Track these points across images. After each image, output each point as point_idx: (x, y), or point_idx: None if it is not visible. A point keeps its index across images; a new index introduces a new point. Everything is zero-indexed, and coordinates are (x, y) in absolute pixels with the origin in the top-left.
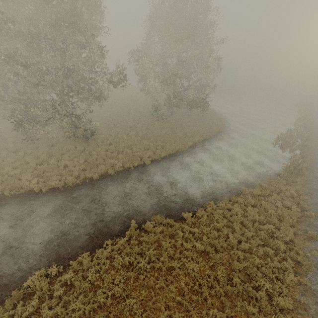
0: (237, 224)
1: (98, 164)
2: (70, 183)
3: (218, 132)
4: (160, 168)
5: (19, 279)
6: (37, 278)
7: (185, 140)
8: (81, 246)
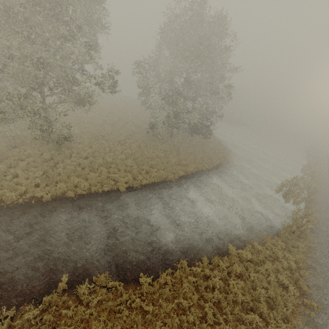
0: (211, 305)
1: (58, 181)
2: (8, 201)
3: (217, 165)
4: (136, 199)
5: None
6: None
7: (176, 168)
8: None
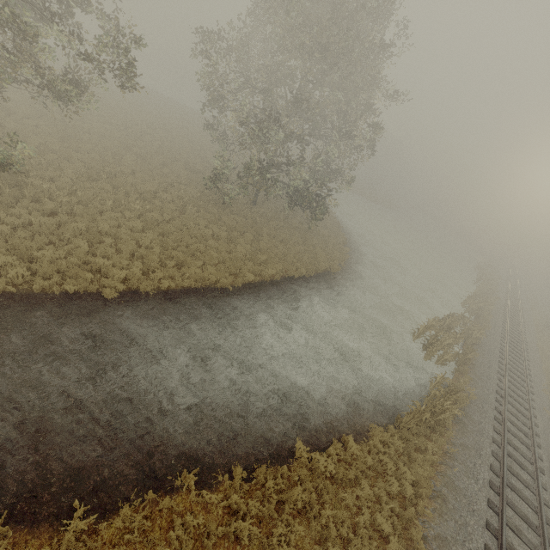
0: None
1: None
2: None
3: (325, 271)
4: (135, 319)
5: None
6: None
7: (243, 266)
8: None
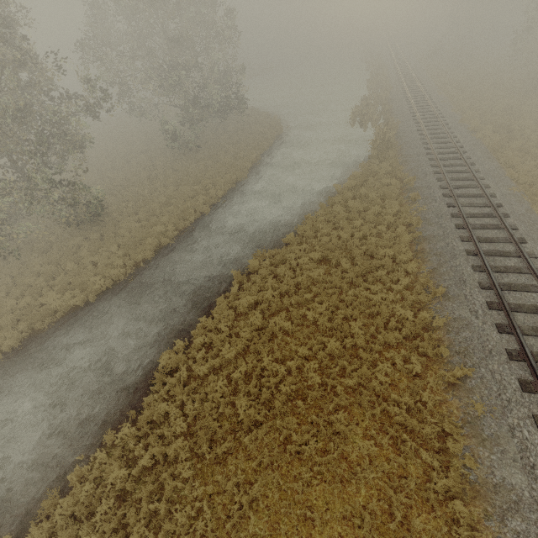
0: (344, 222)
1: (140, 241)
2: (121, 277)
3: (276, 137)
4: (227, 211)
5: (147, 373)
6: (168, 356)
7: (238, 165)
8: (190, 319)
